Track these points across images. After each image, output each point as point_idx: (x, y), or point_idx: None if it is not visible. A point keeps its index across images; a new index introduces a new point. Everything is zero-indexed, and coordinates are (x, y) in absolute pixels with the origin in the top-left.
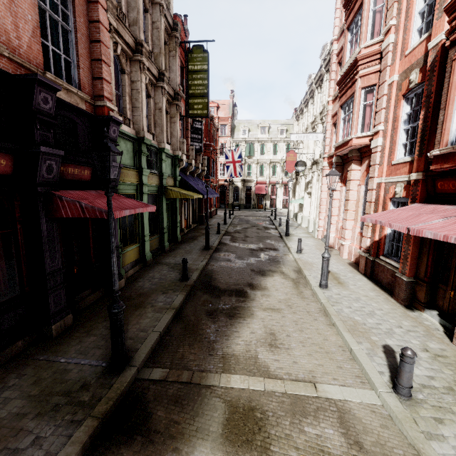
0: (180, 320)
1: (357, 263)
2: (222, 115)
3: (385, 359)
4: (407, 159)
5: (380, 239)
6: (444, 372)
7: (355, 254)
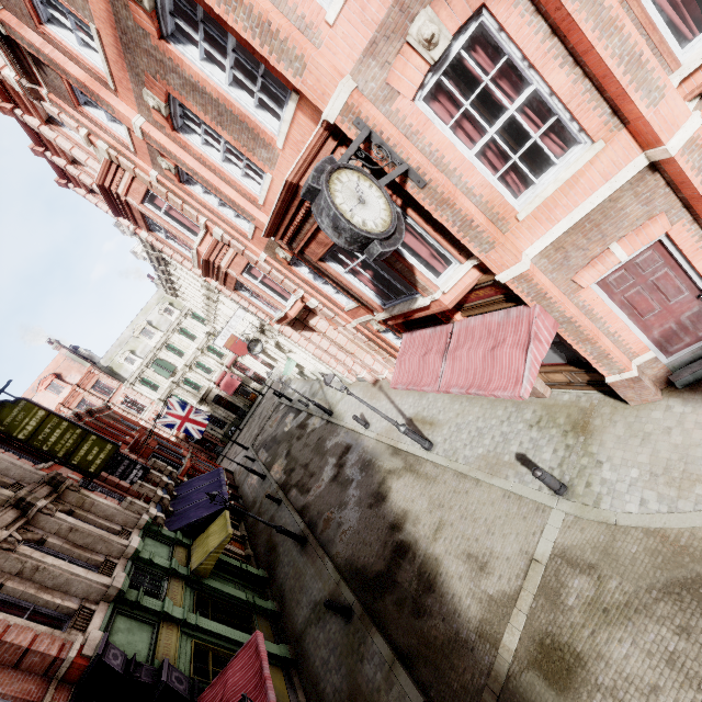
0: (413, 660)
1: None
2: (77, 377)
3: (529, 471)
4: (356, 306)
5: None
6: (554, 435)
7: None
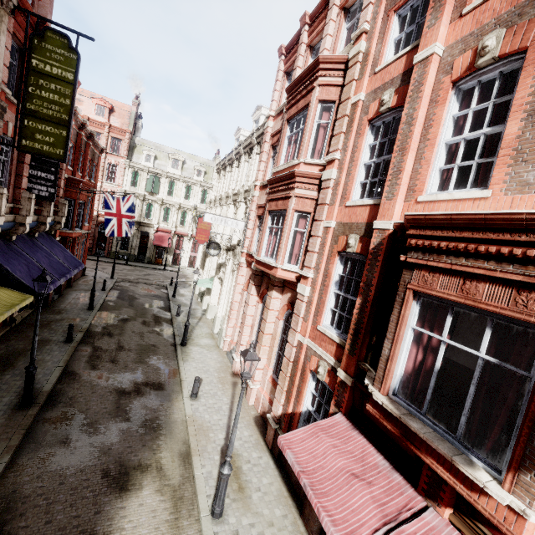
0: None
1: (264, 419)
2: (117, 124)
3: None
4: (336, 339)
5: (294, 413)
6: None
7: (264, 406)
